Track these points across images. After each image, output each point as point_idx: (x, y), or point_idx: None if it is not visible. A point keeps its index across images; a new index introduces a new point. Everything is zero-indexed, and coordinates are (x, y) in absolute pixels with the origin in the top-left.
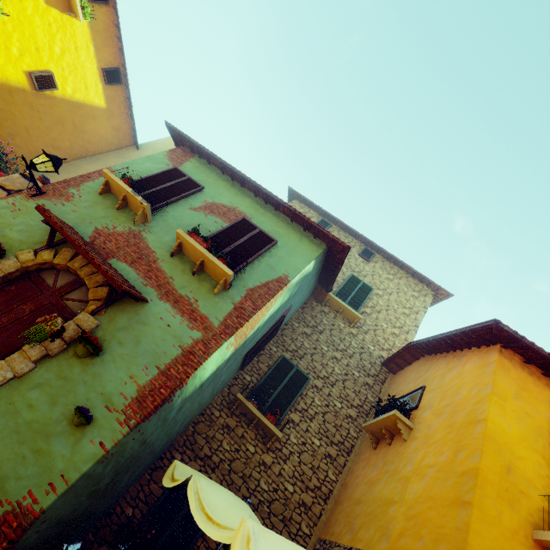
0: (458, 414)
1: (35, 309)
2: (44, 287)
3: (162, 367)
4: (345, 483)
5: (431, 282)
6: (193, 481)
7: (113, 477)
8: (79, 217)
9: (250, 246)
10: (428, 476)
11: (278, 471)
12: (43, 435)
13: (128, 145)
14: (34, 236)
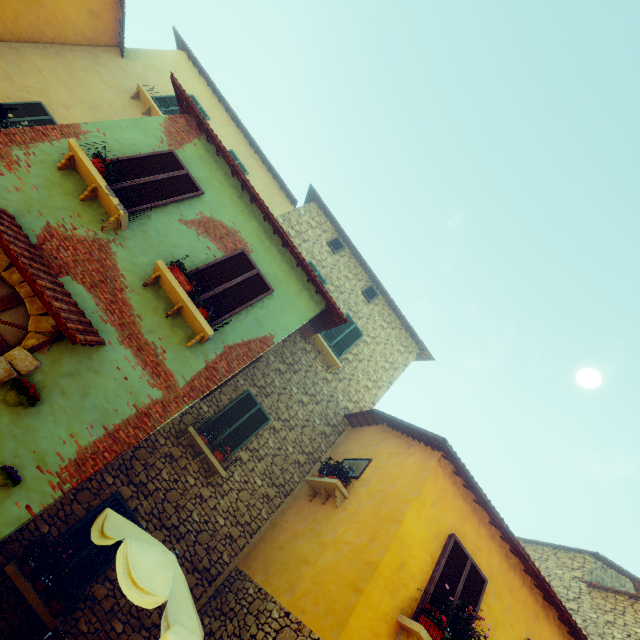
0: (385, 505)
1: None
2: None
3: (111, 428)
4: (275, 523)
5: (421, 342)
6: (124, 545)
7: None
8: (24, 201)
9: (242, 291)
10: (342, 552)
11: (213, 505)
12: None
13: (108, 44)
14: None
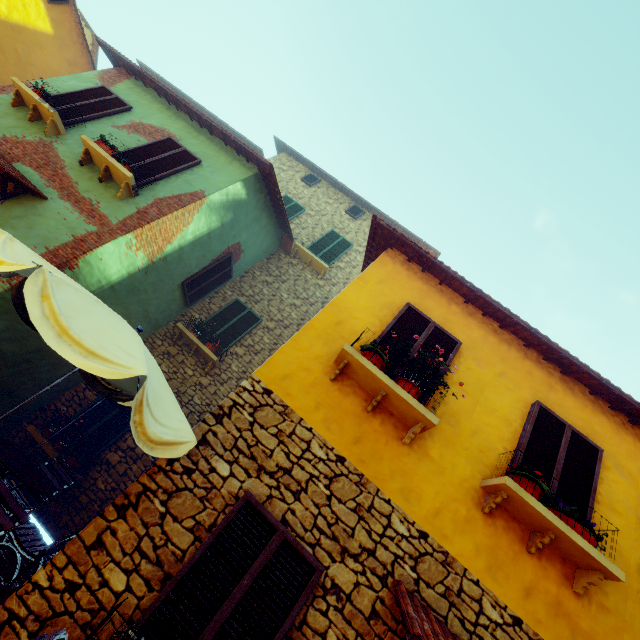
0: None
1: None
2: None
3: (51, 248)
4: None
5: (419, 240)
6: None
7: (21, 350)
8: None
9: (169, 162)
10: None
11: (213, 391)
12: None
13: None
14: None
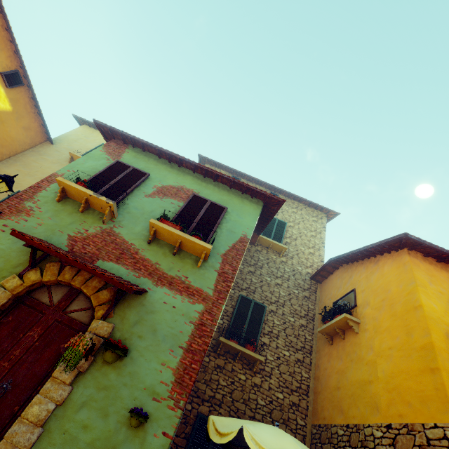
0: (395, 305)
1: (43, 332)
2: (42, 307)
3: (185, 345)
4: (316, 376)
5: (323, 207)
6: (246, 431)
7: None
8: (48, 229)
9: (209, 217)
10: (391, 356)
11: (267, 387)
12: (109, 448)
13: (41, 142)
14: (10, 260)
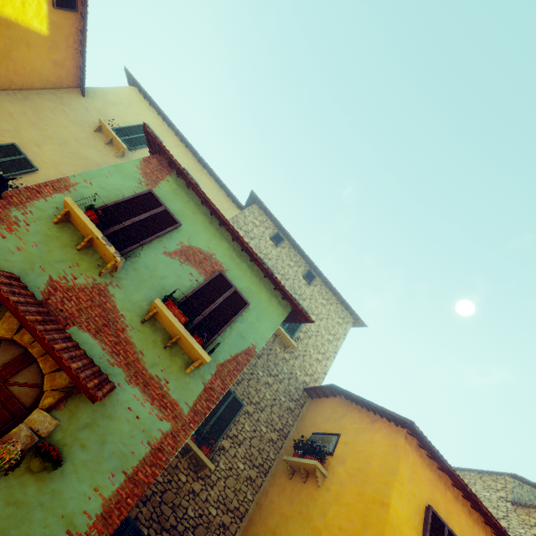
0: (367, 485)
1: None
2: None
3: (130, 471)
4: (260, 503)
5: (355, 313)
6: None
7: None
8: (27, 260)
9: (224, 310)
10: None
11: (205, 497)
12: None
13: (70, 86)
14: None
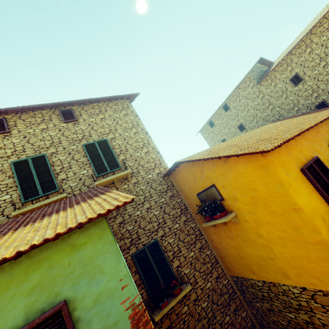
0: (270, 204)
1: None
2: None
3: None
4: (215, 246)
5: (124, 96)
6: None
7: None
8: None
9: None
10: (285, 244)
11: (200, 291)
12: None
13: None
14: None
